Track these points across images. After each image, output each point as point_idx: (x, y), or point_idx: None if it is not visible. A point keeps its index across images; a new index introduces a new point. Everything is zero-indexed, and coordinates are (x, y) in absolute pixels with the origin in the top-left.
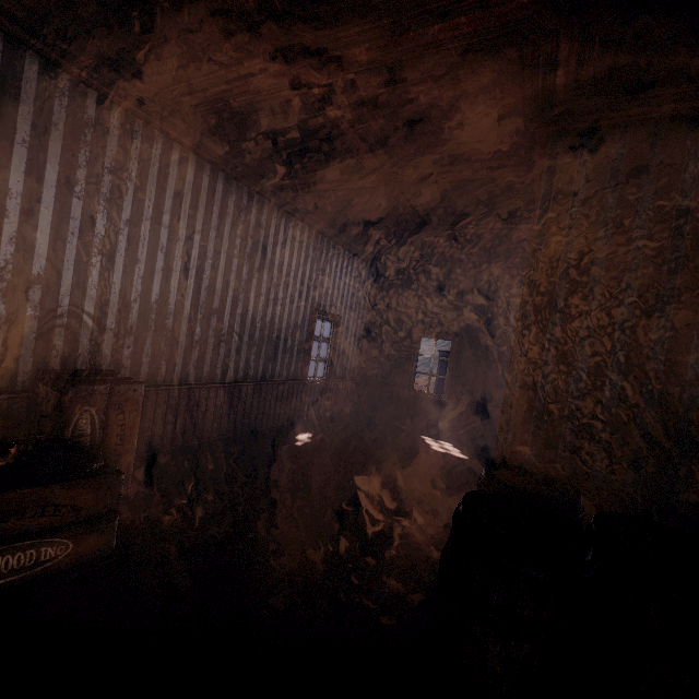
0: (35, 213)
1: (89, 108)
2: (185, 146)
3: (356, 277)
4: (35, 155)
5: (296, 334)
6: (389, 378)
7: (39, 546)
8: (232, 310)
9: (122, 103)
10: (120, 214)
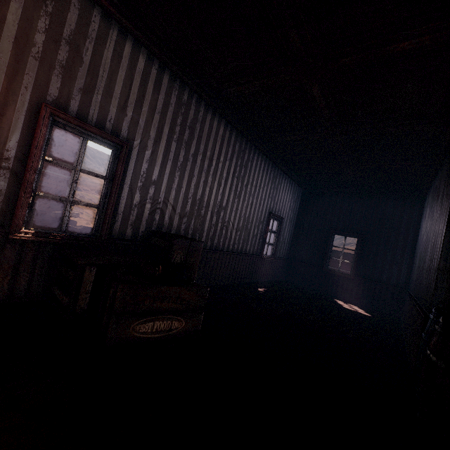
0: (157, 148)
1: (185, 96)
2: (221, 115)
3: (292, 195)
4: (161, 119)
5: (259, 226)
6: (310, 260)
7: (172, 320)
8: (231, 208)
9: (199, 93)
10: (190, 150)
